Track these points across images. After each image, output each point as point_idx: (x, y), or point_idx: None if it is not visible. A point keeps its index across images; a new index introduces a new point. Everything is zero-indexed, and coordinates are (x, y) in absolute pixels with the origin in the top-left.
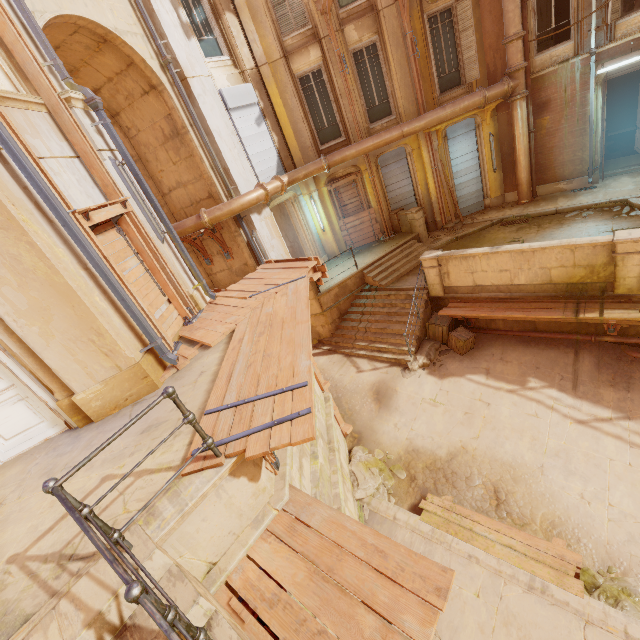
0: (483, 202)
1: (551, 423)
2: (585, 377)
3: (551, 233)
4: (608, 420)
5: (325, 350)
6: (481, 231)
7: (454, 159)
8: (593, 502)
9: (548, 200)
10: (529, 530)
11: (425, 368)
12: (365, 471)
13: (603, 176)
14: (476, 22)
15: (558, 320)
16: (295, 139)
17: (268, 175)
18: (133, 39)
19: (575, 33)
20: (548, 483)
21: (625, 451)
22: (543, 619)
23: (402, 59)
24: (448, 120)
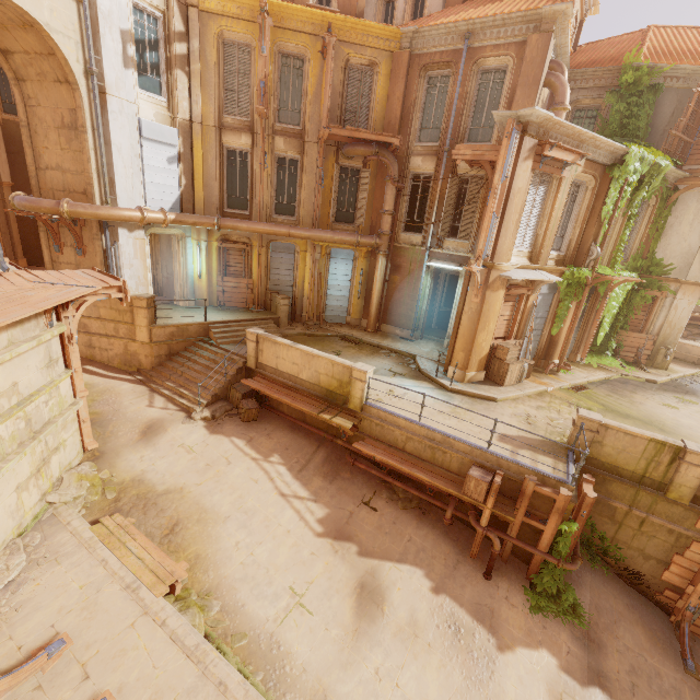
0: (346, 318)
1: (262, 489)
2: (312, 466)
3: (360, 357)
4: (302, 498)
5: (137, 379)
6: (327, 337)
7: (332, 274)
8: (242, 549)
9: (383, 336)
10: (175, 556)
11: (206, 421)
12: (75, 481)
13: (423, 336)
14: (372, 189)
15: (314, 415)
16: (204, 191)
17: (160, 205)
18: (64, 40)
19: (424, 231)
20: (222, 529)
21: (294, 522)
22: (116, 608)
23: (312, 182)
24: (330, 242)
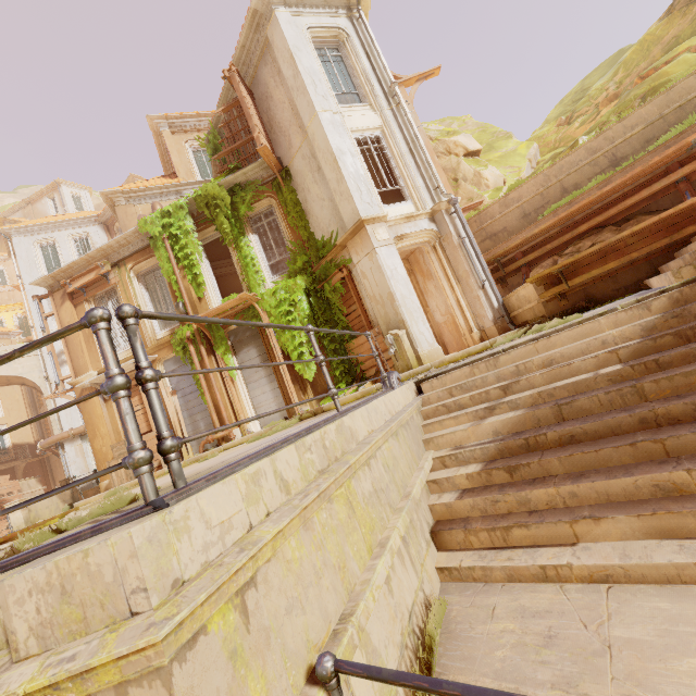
0: None
1: None
2: None
3: None
4: None
5: None
6: None
7: None
8: None
9: None
10: None
11: None
12: None
13: None
14: None
15: None
16: None
17: None
18: (31, 374)
19: None
20: None
21: None
22: None
23: None
24: None
